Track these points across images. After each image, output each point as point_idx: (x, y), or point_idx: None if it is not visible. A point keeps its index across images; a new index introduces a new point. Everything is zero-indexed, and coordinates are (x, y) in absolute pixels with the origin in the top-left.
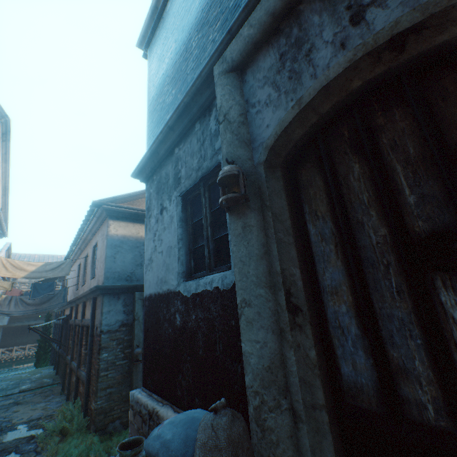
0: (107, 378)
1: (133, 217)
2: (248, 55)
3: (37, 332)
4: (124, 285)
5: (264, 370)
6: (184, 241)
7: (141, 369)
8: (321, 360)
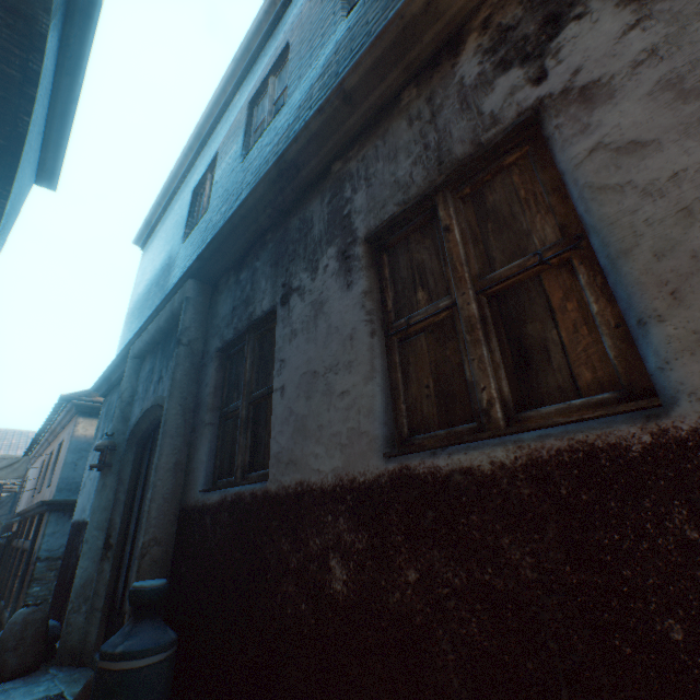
0: None
1: None
2: (145, 353)
3: None
4: None
5: (81, 586)
6: None
7: None
8: (114, 581)
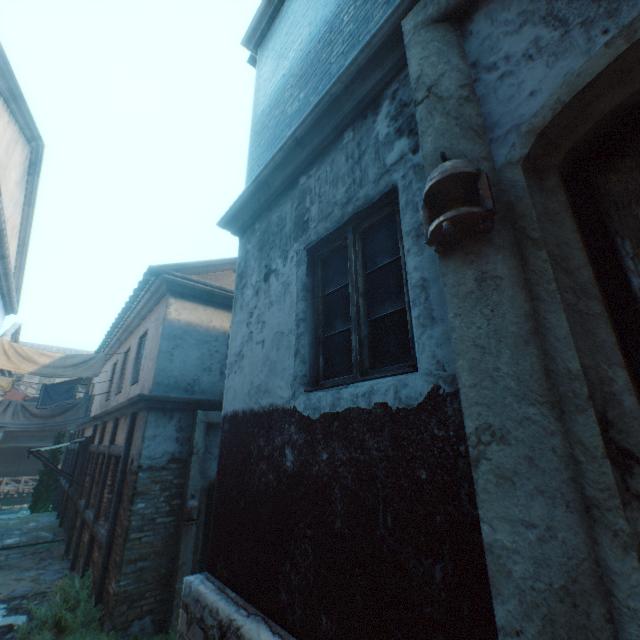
0: (140, 543)
1: (205, 297)
2: None
3: (40, 458)
4: (182, 398)
5: (553, 596)
6: (308, 324)
7: (193, 534)
8: None
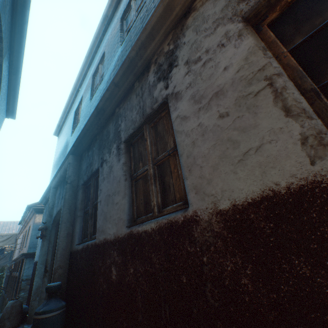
0: None
1: None
2: (57, 186)
3: None
4: None
5: (35, 289)
6: None
7: None
8: None
